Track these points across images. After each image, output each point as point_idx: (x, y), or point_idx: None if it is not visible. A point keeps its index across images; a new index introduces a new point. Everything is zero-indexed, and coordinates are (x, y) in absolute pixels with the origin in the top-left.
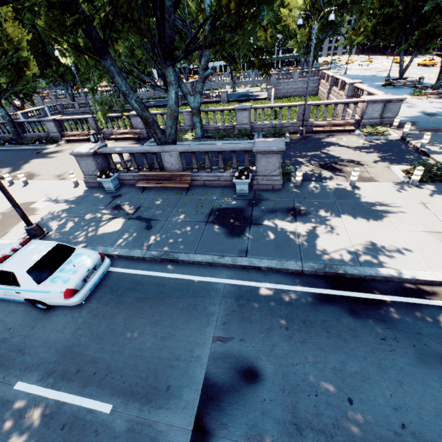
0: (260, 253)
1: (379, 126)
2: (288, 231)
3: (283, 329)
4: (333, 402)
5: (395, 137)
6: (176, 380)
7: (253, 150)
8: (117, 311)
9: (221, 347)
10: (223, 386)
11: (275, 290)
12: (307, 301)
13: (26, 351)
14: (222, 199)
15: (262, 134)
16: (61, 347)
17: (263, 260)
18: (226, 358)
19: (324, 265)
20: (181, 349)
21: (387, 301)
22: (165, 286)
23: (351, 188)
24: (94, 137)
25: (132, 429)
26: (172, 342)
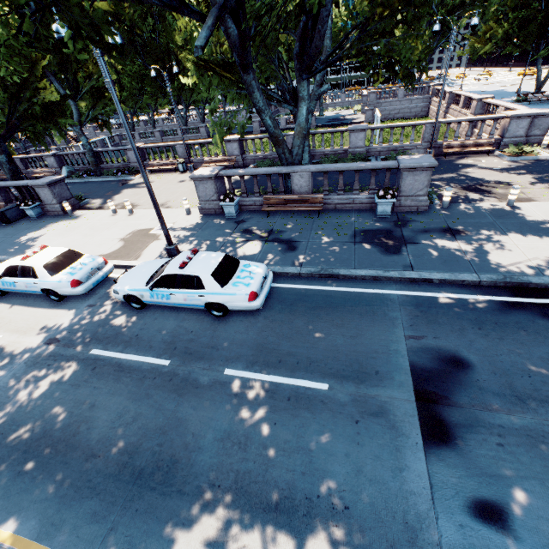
0: (427, 267)
1: (525, 145)
2: (450, 248)
3: (476, 329)
4: (548, 381)
5: (547, 157)
6: (382, 367)
7: (399, 167)
8: (294, 317)
9: (416, 343)
10: (431, 371)
11: (455, 299)
12: (493, 307)
13: (219, 348)
14: (362, 221)
15: (380, 158)
16: (253, 345)
17: (433, 273)
18: (426, 351)
19: (504, 276)
20: (375, 345)
21: None
22: (334, 298)
23: (510, 208)
24: (183, 166)
25: (356, 400)
26: (364, 340)
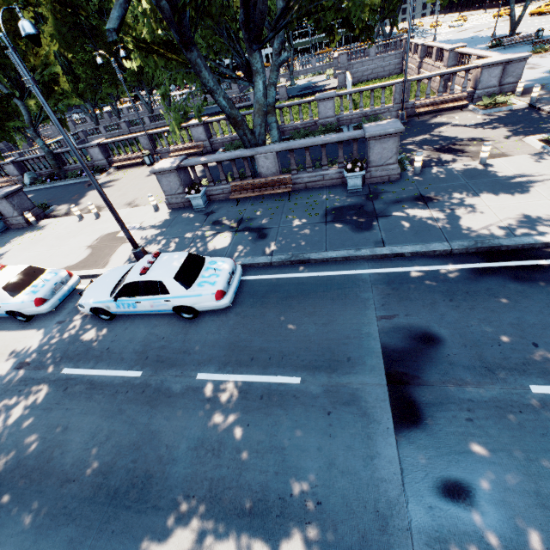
0: (399, 241)
1: (499, 96)
2: (422, 217)
3: (447, 301)
4: (518, 348)
5: (521, 106)
6: (354, 353)
7: (365, 137)
8: (265, 310)
9: (388, 323)
10: (403, 351)
11: (427, 271)
12: (465, 276)
13: (191, 352)
14: (333, 198)
15: (351, 126)
16: (225, 344)
17: (405, 247)
18: (397, 331)
19: (475, 242)
20: (347, 330)
21: None
22: (306, 284)
23: (482, 166)
24: (150, 158)
25: (328, 391)
26: (335, 326)
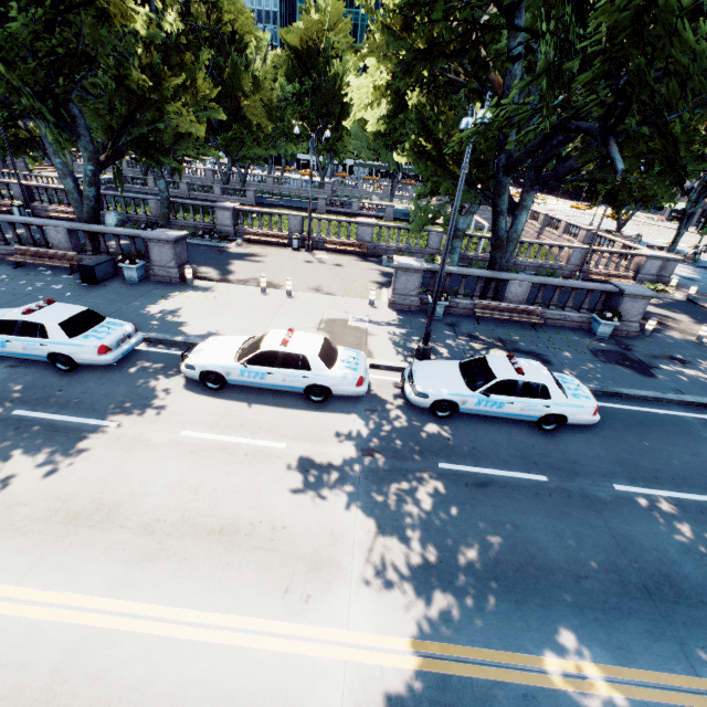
0: (693, 392)
1: (659, 284)
2: (693, 376)
3: None
4: None
5: (680, 298)
6: None
7: (624, 293)
8: (621, 434)
9: None
10: None
11: None
12: None
13: (582, 463)
14: (585, 340)
15: (527, 273)
16: (612, 461)
17: (705, 398)
18: None
19: None
20: None
21: None
22: (637, 416)
23: (702, 343)
24: (299, 242)
25: None
26: (706, 458)
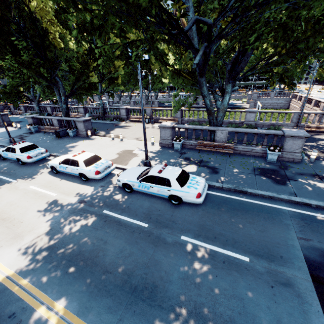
0: (306, 196)
1: None
2: (320, 186)
3: None
4: None
5: None
6: (284, 254)
7: (284, 135)
8: (221, 212)
9: (306, 243)
10: (320, 263)
11: None
12: None
13: (176, 222)
14: (258, 163)
15: (263, 128)
16: (197, 224)
17: (311, 200)
18: (314, 249)
19: None
20: (277, 239)
21: None
22: (245, 205)
23: None
24: (148, 120)
25: (269, 272)
26: (269, 234)
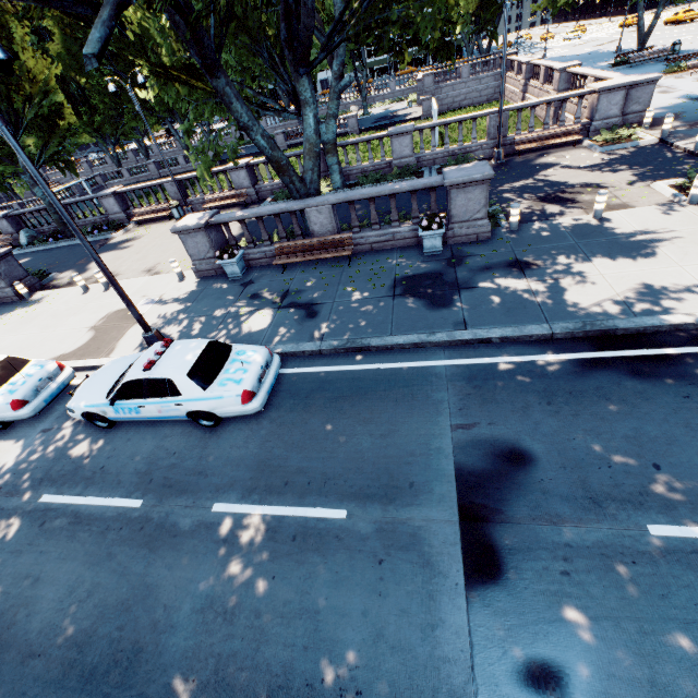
0: (485, 322)
1: (621, 128)
2: (517, 289)
3: (544, 405)
4: (633, 471)
5: (649, 142)
6: (419, 476)
7: (445, 184)
8: (309, 415)
9: (465, 435)
10: (483, 474)
11: (520, 363)
12: (568, 369)
13: (209, 473)
14: (405, 264)
15: (435, 168)
16: (252, 463)
17: (492, 330)
18: (477, 445)
19: (583, 323)
20: (412, 444)
21: (682, 354)
22: (363, 380)
23: (597, 221)
24: (179, 210)
25: (382, 530)
26: (397, 439)
